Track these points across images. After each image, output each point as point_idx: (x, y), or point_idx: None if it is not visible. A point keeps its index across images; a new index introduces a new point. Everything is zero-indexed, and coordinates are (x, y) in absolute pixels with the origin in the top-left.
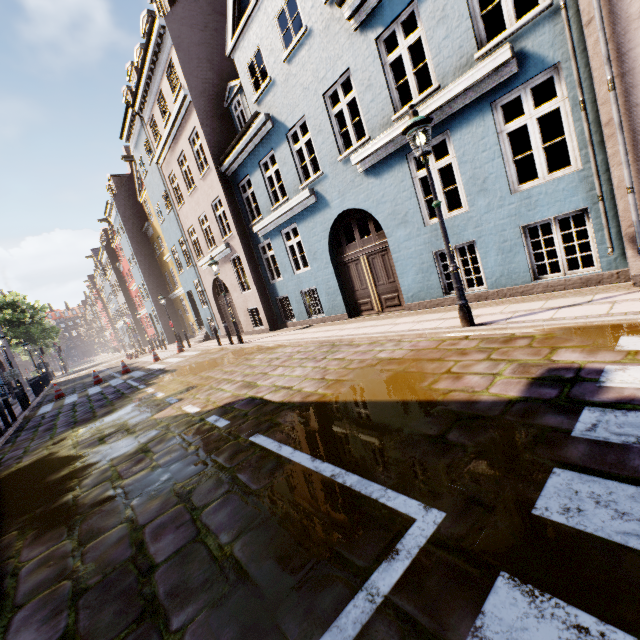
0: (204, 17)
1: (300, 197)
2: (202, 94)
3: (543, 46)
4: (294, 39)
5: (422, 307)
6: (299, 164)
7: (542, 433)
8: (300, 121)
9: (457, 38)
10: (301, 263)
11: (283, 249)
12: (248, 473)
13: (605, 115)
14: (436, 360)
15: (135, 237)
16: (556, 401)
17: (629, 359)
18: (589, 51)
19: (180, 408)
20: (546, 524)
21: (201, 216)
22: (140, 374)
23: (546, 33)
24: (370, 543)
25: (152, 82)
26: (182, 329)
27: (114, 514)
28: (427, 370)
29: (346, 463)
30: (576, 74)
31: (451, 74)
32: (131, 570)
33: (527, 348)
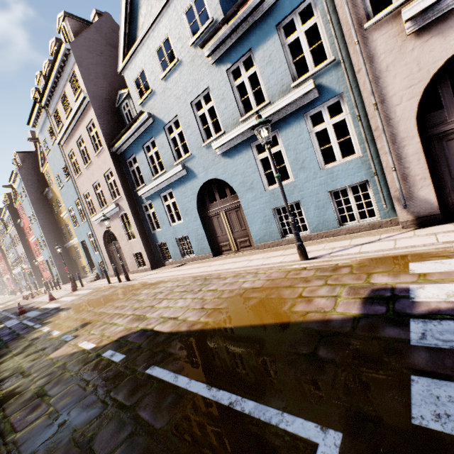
0: (101, 47)
1: (175, 170)
2: (98, 97)
3: (332, 83)
4: (169, 66)
5: (267, 247)
6: (173, 148)
7: (389, 344)
8: (174, 119)
9: (279, 74)
10: (176, 217)
11: (162, 207)
12: (149, 410)
13: (374, 124)
14: (288, 287)
15: (36, 199)
16: (388, 315)
17: (422, 279)
18: (361, 87)
19: (76, 345)
20: (428, 434)
21: (95, 183)
22: (36, 314)
23: (333, 75)
24: None
25: (57, 86)
26: (75, 271)
27: None
28: (284, 296)
29: (240, 389)
30: (353, 100)
31: (277, 95)
32: None
33: (350, 274)
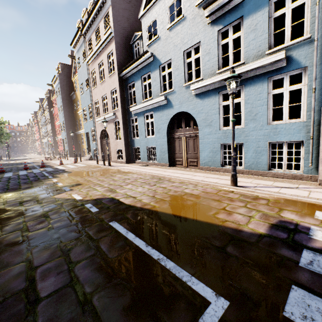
0: None
1: (159, 99)
2: (120, 34)
3: (301, 56)
4: (176, 19)
5: (208, 170)
6: (162, 82)
7: (282, 260)
8: (168, 61)
9: (259, 41)
10: (151, 132)
11: (143, 123)
12: (107, 245)
13: None
14: (217, 200)
15: (65, 98)
16: (287, 241)
17: None
18: None
19: (70, 195)
20: None
21: (104, 96)
22: (50, 170)
23: (304, 50)
24: (182, 314)
25: (95, 21)
26: (78, 151)
27: (19, 254)
28: (212, 205)
29: (167, 252)
30: (314, 74)
31: (252, 58)
32: (22, 299)
33: (266, 205)
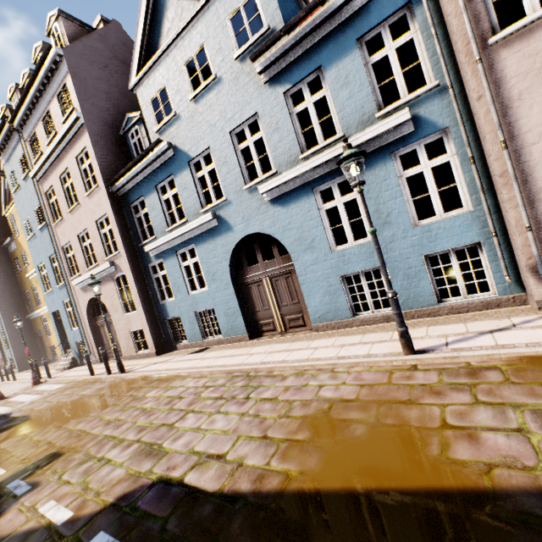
0: (105, 59)
1: (201, 220)
2: (97, 119)
3: (433, 114)
4: (203, 83)
5: (330, 328)
6: (201, 190)
7: None
8: (204, 152)
9: (359, 100)
10: (197, 283)
11: (178, 269)
12: None
13: (499, 168)
14: (410, 403)
15: None
16: None
17: None
18: (481, 119)
19: (34, 510)
20: None
21: (82, 233)
22: None
23: (435, 105)
24: None
25: (39, 102)
26: (40, 353)
27: None
28: (413, 421)
29: None
30: (465, 136)
31: (355, 127)
32: None
33: (512, 385)
